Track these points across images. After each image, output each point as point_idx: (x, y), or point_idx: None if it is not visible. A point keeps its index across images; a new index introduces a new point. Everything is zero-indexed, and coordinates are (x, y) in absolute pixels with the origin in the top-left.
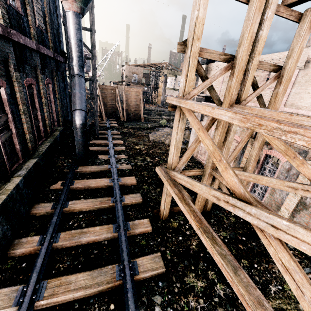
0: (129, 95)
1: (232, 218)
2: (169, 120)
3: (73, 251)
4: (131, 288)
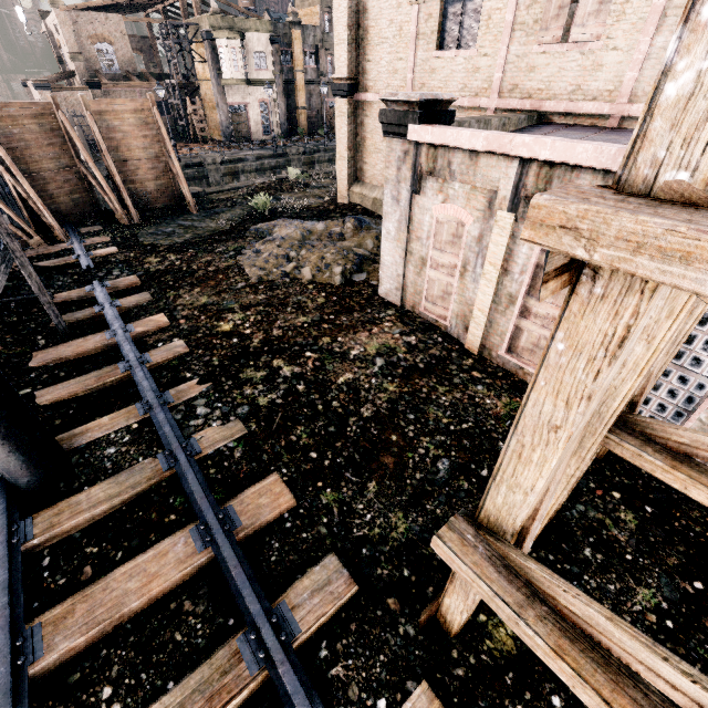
0: (116, 130)
1: (626, 515)
2: (272, 188)
3: None
4: None
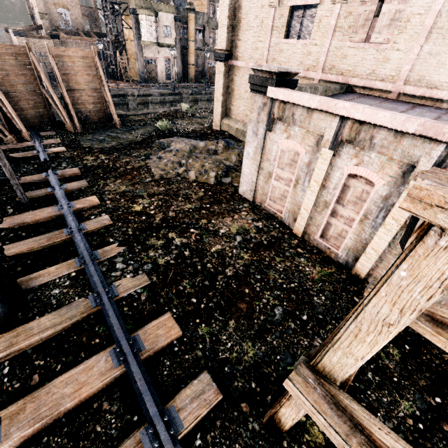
0: (69, 68)
1: (394, 350)
2: (170, 115)
3: None
4: None
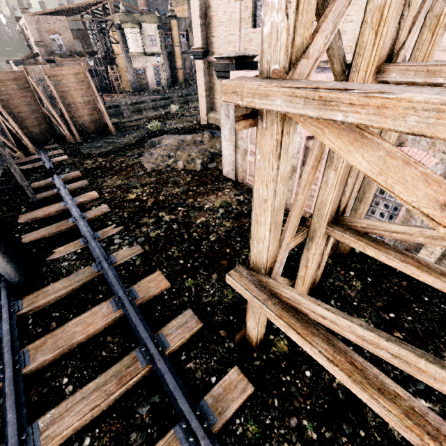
0: (64, 86)
1: (356, 283)
2: (161, 117)
3: None
4: None
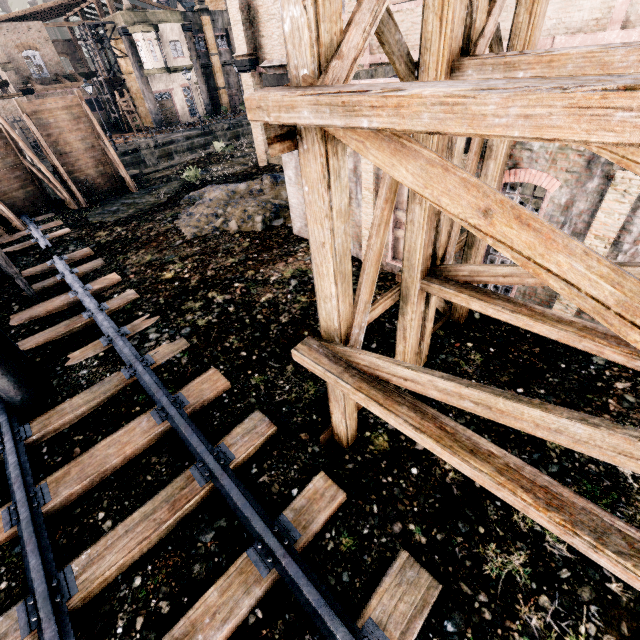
0: (52, 127)
1: (475, 356)
2: (202, 162)
3: None
4: None
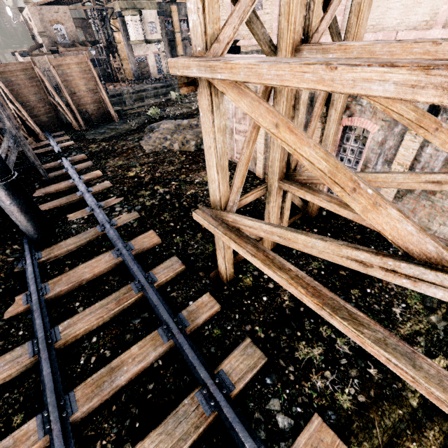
0: (68, 75)
1: None
2: (162, 104)
3: (113, 406)
4: (236, 417)
